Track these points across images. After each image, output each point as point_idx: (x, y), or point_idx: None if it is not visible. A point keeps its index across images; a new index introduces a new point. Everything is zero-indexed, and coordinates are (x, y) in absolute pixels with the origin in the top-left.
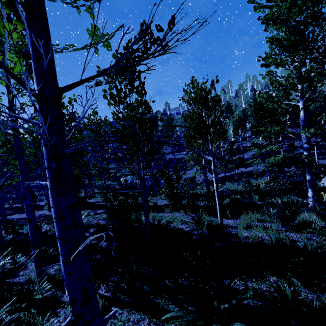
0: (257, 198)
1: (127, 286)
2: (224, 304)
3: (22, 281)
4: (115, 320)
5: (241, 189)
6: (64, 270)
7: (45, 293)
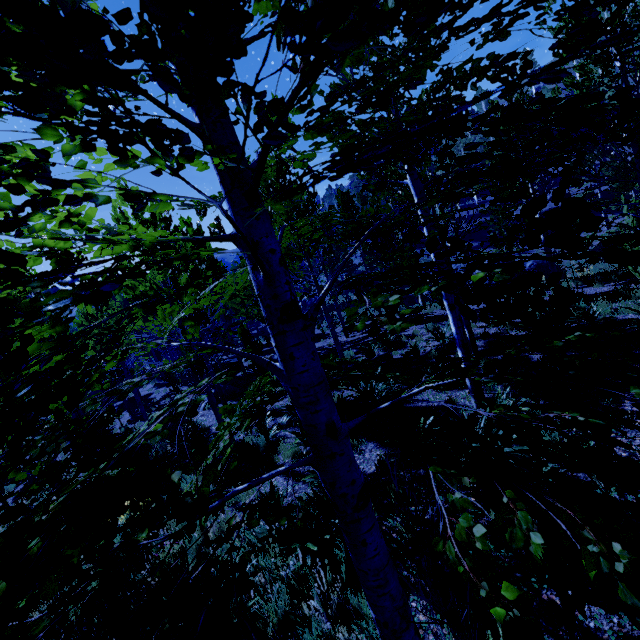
0: None
1: None
2: None
3: (435, 405)
4: None
5: None
6: None
7: None
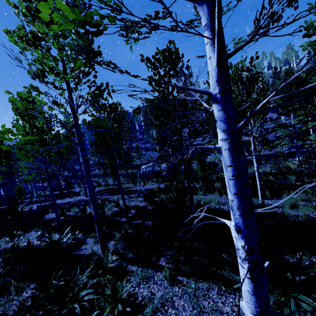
0: (293, 179)
1: (185, 259)
2: (299, 276)
3: (87, 254)
4: (185, 287)
5: (270, 171)
6: (244, 222)
7: (110, 263)
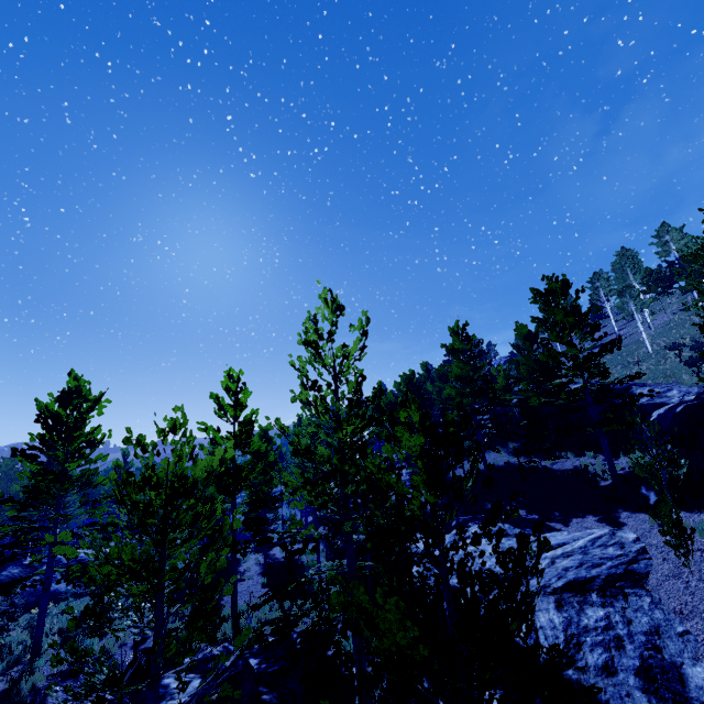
0: None
1: None
2: None
3: None
4: None
5: None
6: None
7: None
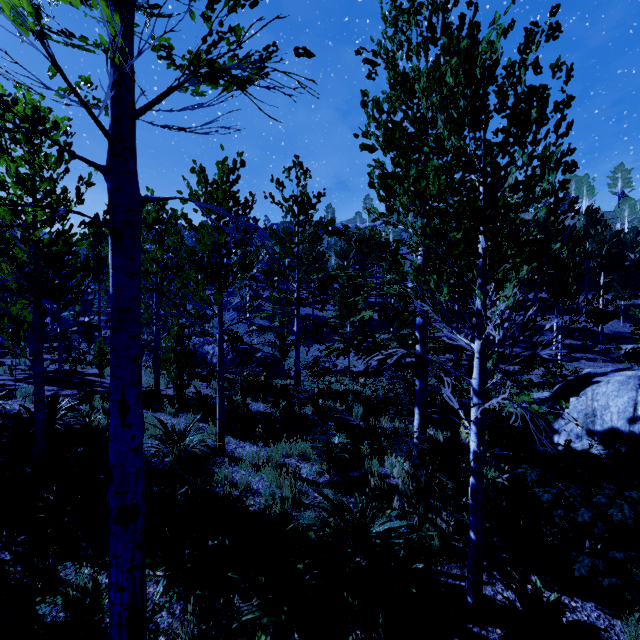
0: (360, 414)
1: None
2: None
3: None
4: None
5: (371, 393)
6: None
7: None
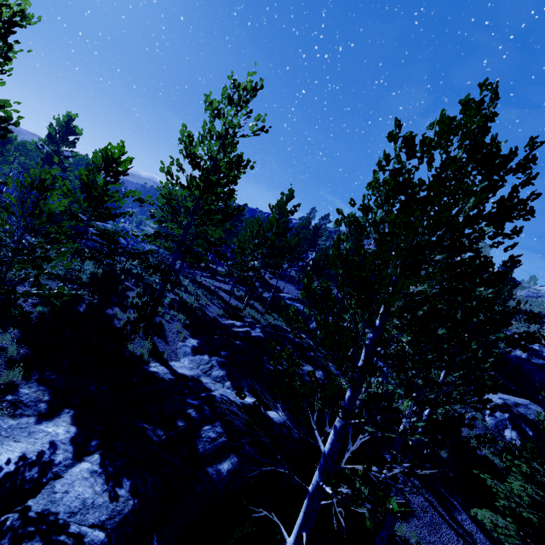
0: None
1: None
2: None
3: None
4: None
5: None
6: None
7: None
